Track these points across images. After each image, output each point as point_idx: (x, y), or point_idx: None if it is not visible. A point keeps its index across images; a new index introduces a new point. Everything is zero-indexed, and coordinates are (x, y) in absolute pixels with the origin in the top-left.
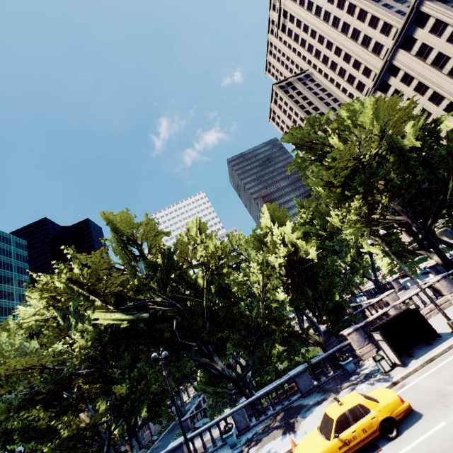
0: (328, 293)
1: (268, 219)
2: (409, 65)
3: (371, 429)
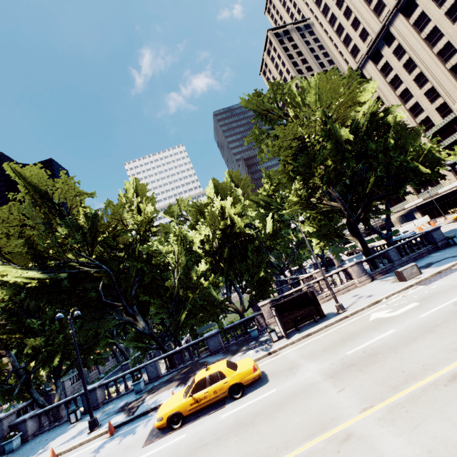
0: (256, 267)
1: (213, 190)
2: (404, 35)
3: (221, 391)
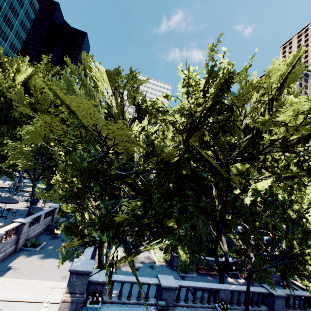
0: None
1: None
2: None
3: None
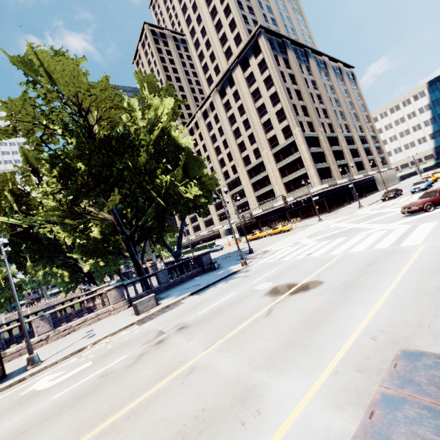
0: None
1: None
2: (240, 84)
3: None
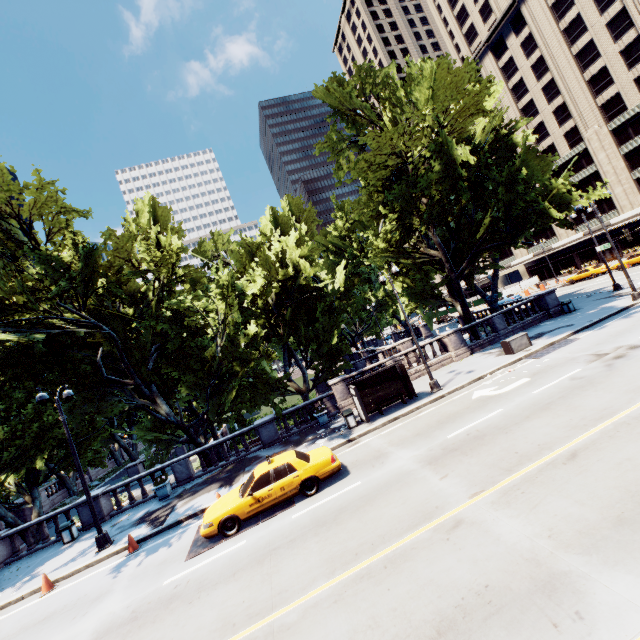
0: (327, 334)
1: (269, 222)
2: (539, 21)
3: (290, 487)
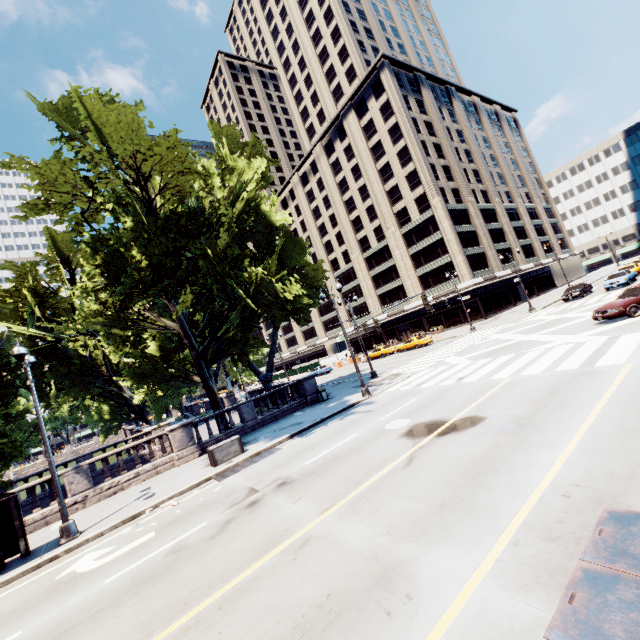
0: None
1: None
2: (355, 136)
3: None
